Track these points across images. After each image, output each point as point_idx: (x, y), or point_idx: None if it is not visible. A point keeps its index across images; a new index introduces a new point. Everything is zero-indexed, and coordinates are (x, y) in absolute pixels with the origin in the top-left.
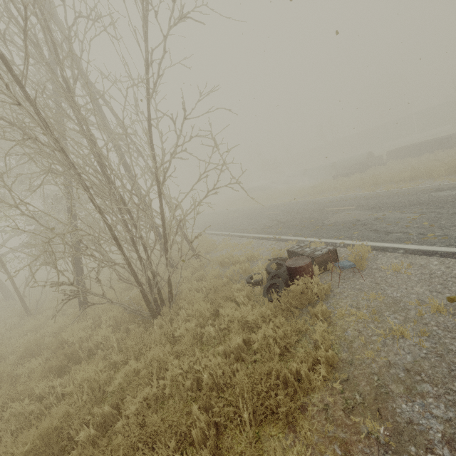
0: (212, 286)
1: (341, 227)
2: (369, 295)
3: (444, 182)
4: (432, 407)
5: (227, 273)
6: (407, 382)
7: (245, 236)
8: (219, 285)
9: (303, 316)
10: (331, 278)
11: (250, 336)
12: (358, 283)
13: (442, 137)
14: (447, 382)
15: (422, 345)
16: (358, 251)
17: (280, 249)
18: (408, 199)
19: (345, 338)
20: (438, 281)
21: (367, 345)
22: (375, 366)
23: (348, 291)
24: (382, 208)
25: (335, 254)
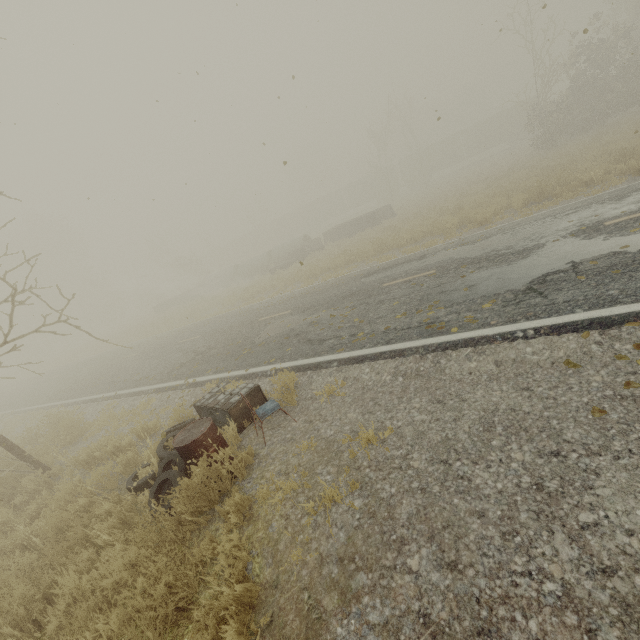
0: (52, 527)
1: (273, 345)
2: (301, 445)
3: (374, 264)
4: (368, 612)
5: (88, 485)
6: (341, 582)
7: (142, 391)
8: (67, 520)
9: (214, 523)
10: (257, 433)
11: (95, 634)
12: (290, 429)
13: (368, 213)
14: (380, 558)
15: (354, 508)
16: (282, 382)
17: (194, 402)
18: (342, 290)
19: (270, 538)
20: (370, 395)
21: (296, 538)
22: (305, 574)
23: (278, 447)
24: (318, 307)
25: (260, 392)
